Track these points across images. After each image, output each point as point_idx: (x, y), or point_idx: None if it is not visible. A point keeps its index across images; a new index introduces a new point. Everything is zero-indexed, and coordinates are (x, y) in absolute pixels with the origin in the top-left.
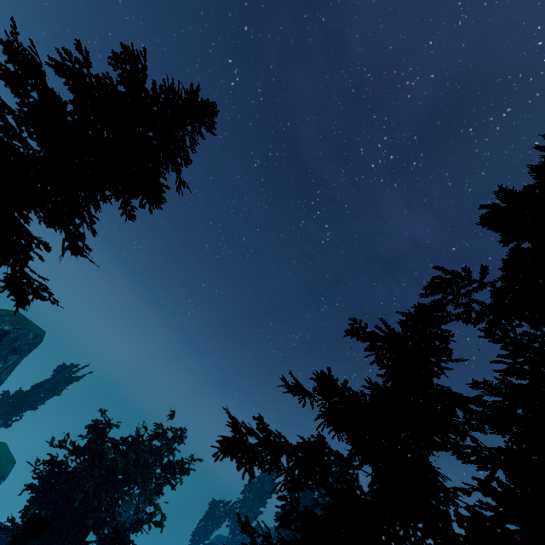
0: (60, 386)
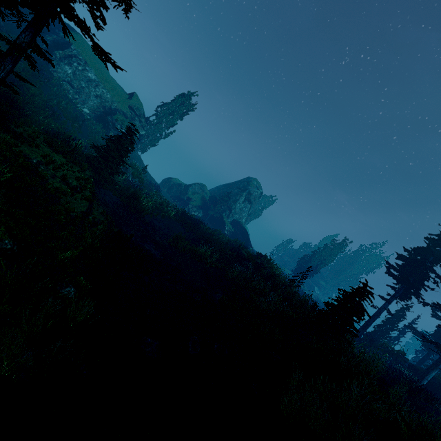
0: (265, 205)
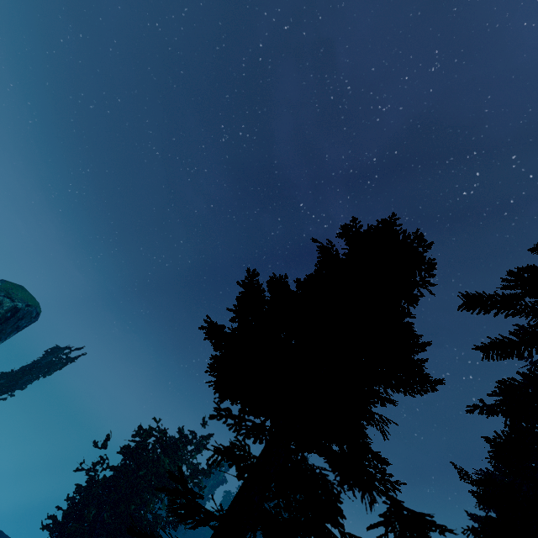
0: (51, 368)
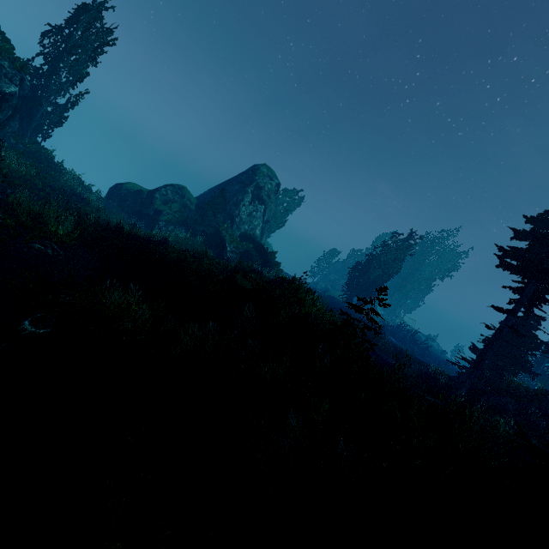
0: (289, 205)
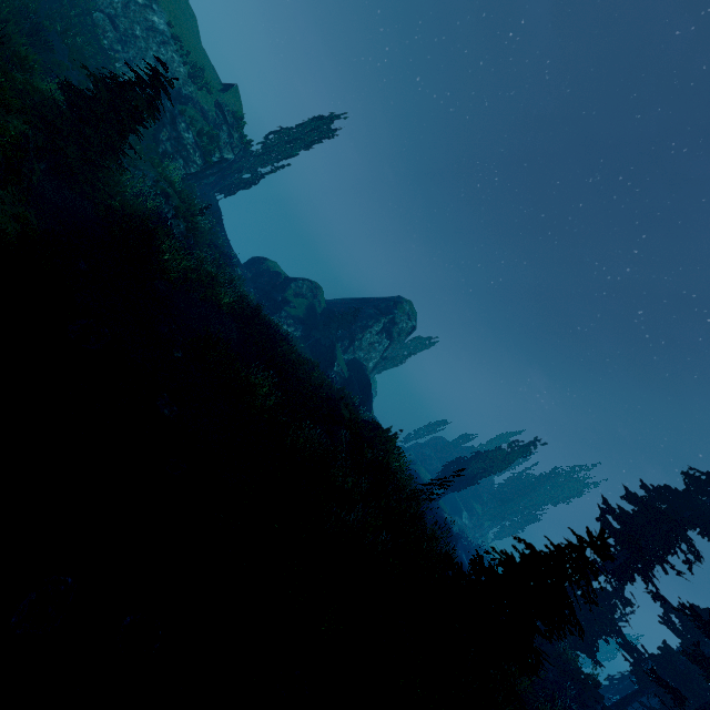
0: (415, 351)
